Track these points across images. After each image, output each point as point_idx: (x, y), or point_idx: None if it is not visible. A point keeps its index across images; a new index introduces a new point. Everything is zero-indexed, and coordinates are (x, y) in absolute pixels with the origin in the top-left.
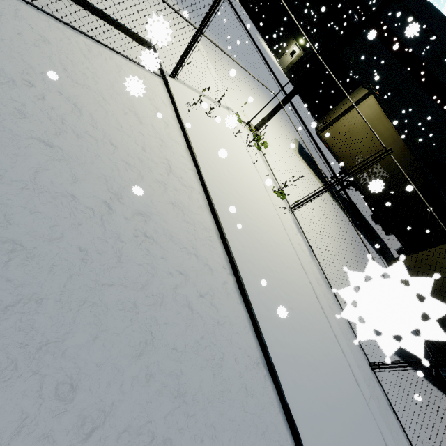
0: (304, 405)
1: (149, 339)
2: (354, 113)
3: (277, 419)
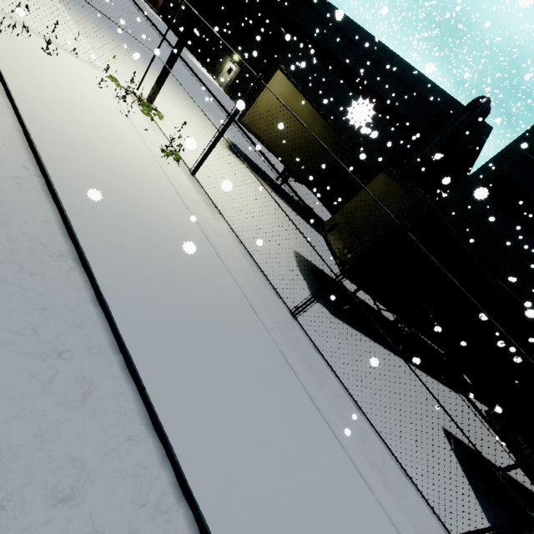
0: (136, 299)
1: None
2: (268, 92)
3: (81, 305)
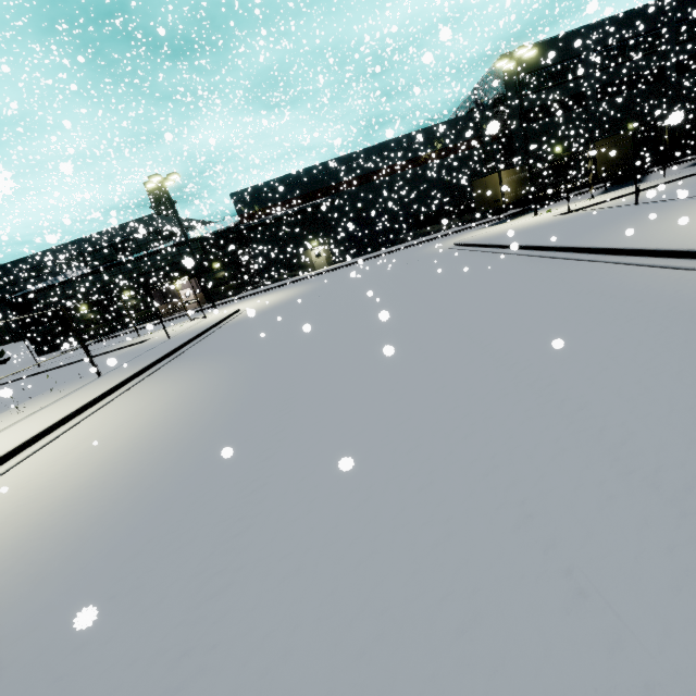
0: None
1: None
2: (504, 183)
3: None
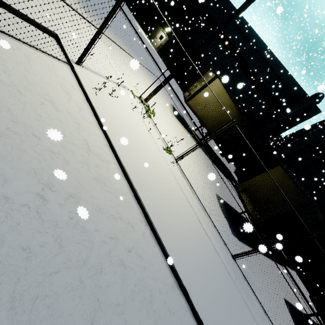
0: (204, 305)
1: (97, 306)
2: (208, 89)
3: (190, 322)
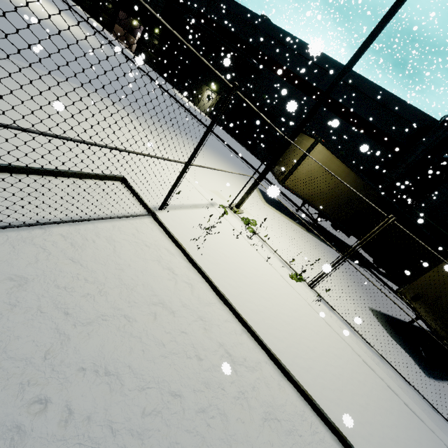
0: None
1: None
2: (308, 160)
3: None
